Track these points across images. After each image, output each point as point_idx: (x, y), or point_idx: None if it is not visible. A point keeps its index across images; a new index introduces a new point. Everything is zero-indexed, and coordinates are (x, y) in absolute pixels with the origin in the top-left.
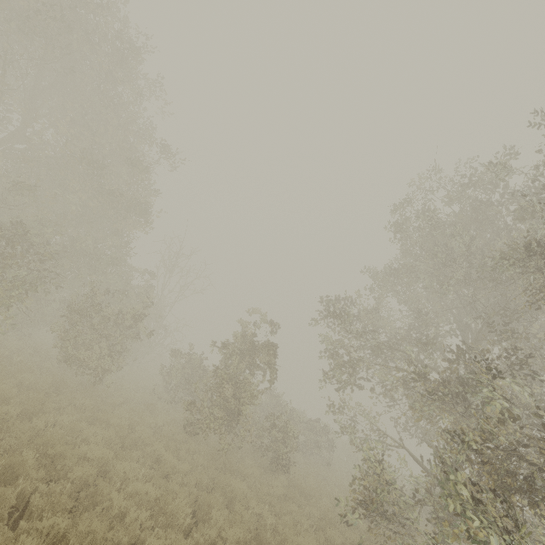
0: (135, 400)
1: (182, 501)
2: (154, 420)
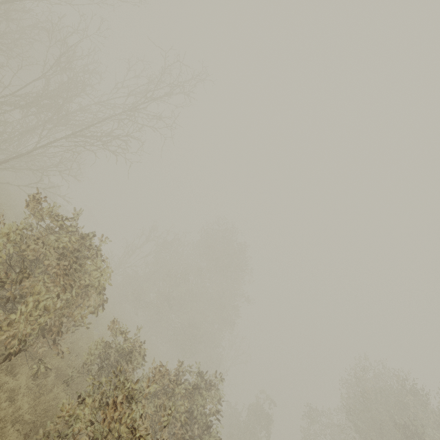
0: None
1: None
2: None
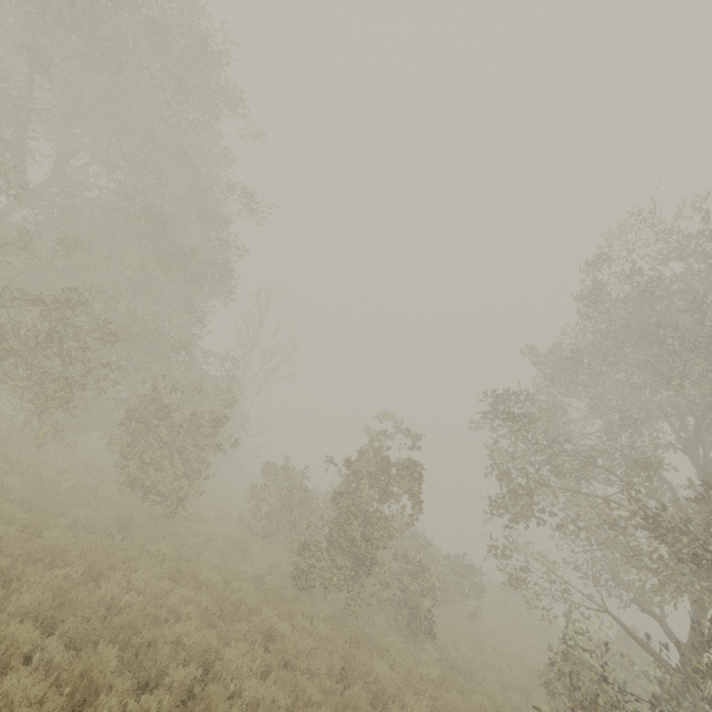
0: (221, 535)
1: (324, 711)
2: (253, 568)
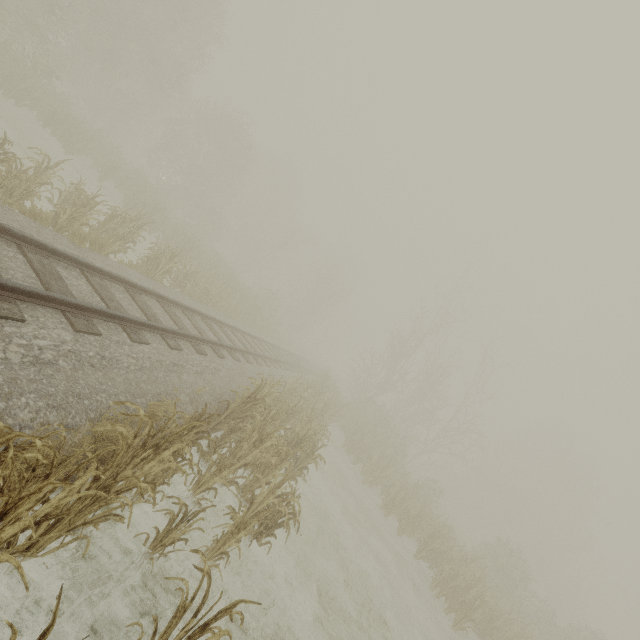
0: None
1: None
2: None
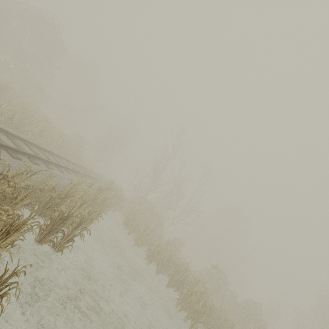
0: None
1: None
2: None
